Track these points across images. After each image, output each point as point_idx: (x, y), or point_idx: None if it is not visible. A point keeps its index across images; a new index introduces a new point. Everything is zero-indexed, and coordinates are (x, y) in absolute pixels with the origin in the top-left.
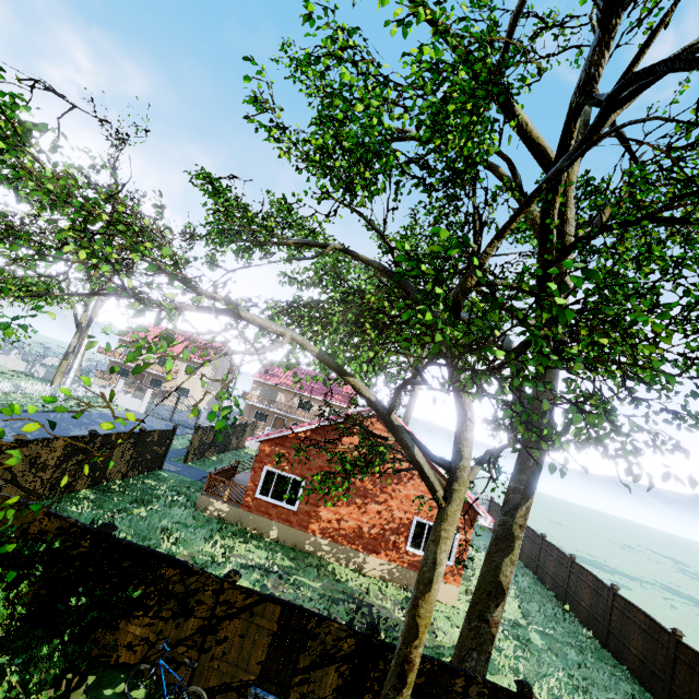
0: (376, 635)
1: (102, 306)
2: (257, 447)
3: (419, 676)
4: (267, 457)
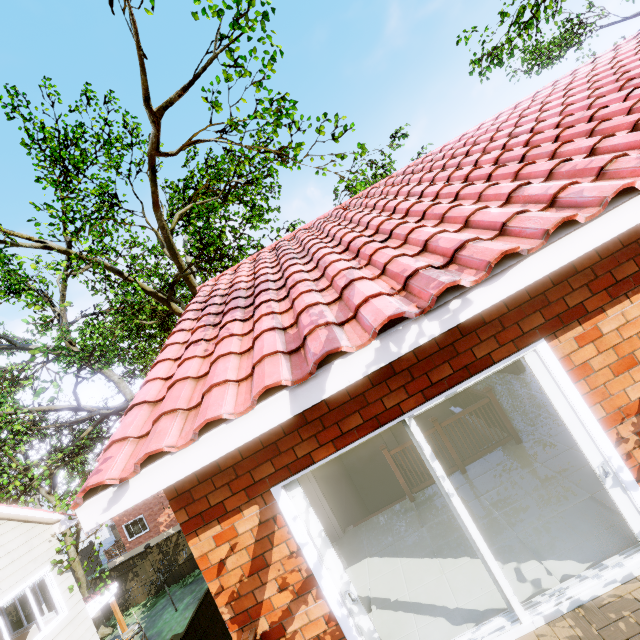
0: (100, 572)
1: (38, 499)
2: (110, 522)
3: (121, 570)
4: (120, 521)
